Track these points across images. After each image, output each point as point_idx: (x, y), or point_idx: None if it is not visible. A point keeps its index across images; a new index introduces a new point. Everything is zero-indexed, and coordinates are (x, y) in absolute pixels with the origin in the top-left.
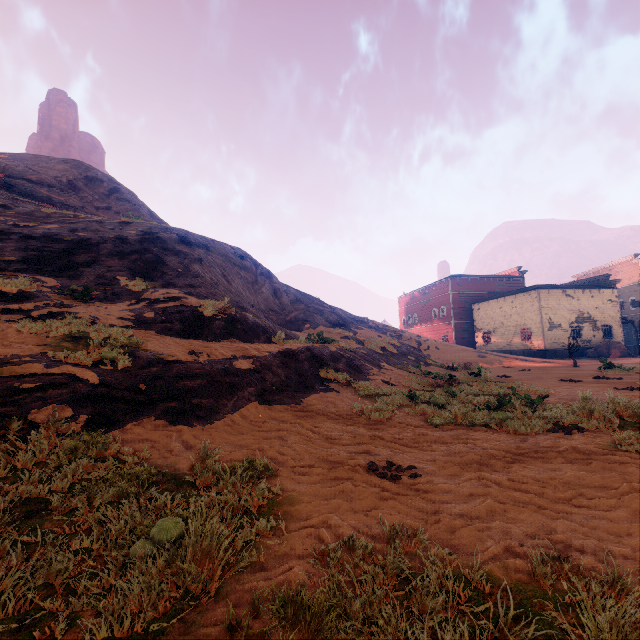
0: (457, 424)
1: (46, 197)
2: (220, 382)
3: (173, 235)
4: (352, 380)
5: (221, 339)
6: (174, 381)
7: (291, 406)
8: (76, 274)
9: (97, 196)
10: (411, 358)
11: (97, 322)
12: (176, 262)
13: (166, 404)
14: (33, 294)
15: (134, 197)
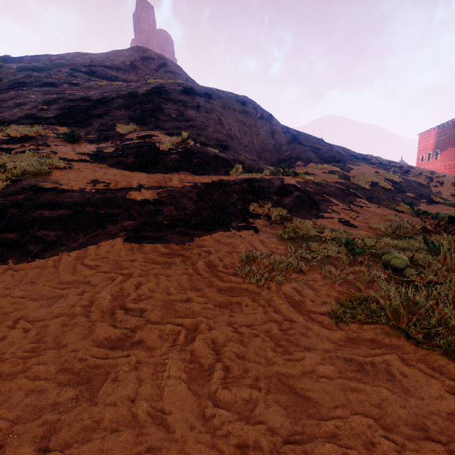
0: (395, 329)
1: (114, 77)
2: (90, 213)
3: (178, 88)
4: (288, 217)
5: (171, 172)
6: (31, 210)
7: (168, 246)
8: (87, 124)
9: (149, 71)
10: (410, 195)
11: (50, 156)
12: (172, 109)
13: (4, 234)
14: (33, 138)
15: (176, 68)
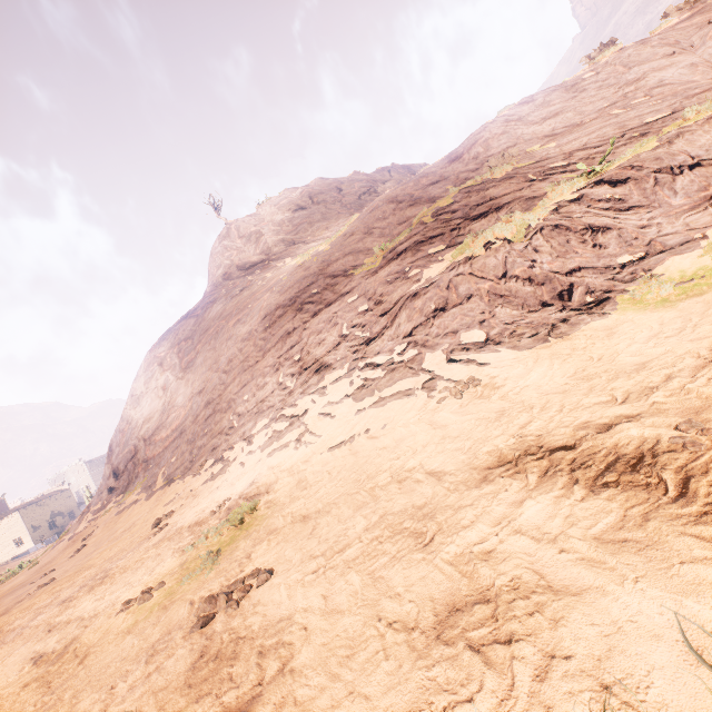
0: None
1: None
2: None
3: None
4: None
5: None
6: None
7: None
8: None
9: None
10: None
11: None
12: None
13: None
14: None
15: None
